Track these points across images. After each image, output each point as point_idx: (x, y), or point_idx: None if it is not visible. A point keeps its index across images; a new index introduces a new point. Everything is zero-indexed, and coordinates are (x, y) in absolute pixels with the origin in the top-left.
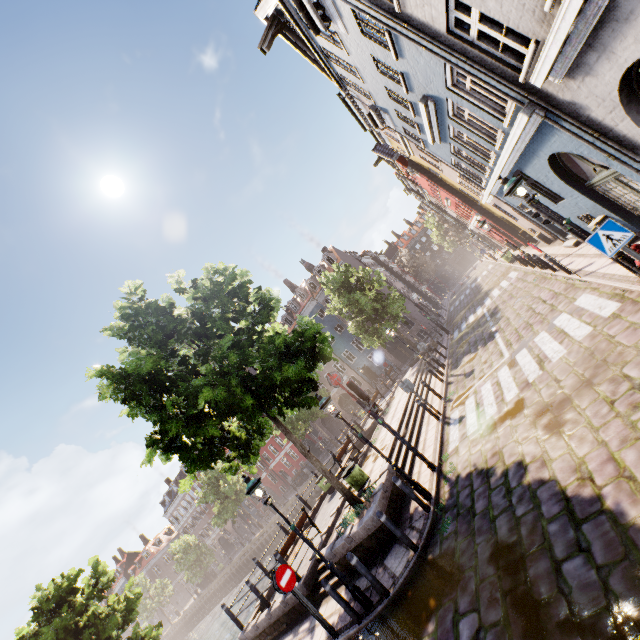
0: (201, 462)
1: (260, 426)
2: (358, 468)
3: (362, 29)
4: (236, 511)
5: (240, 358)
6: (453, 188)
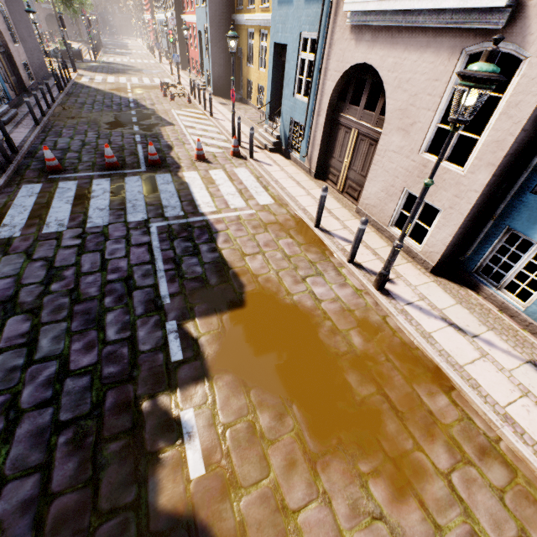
0: None
1: None
2: None
3: None
4: None
5: None
6: None
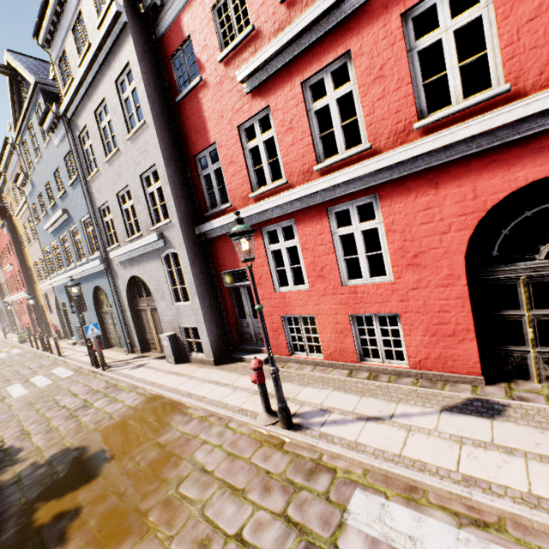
0: None
1: None
2: None
3: (67, 157)
4: None
5: None
6: (26, 262)
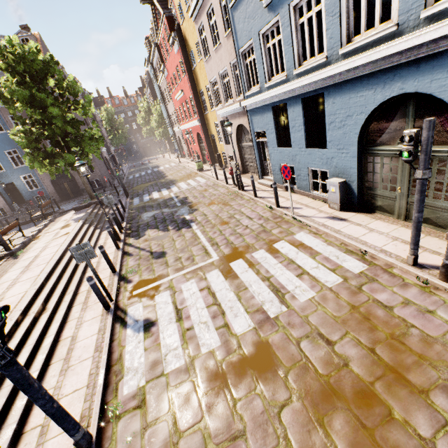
0: None
1: None
2: None
3: None
4: None
5: None
6: (196, 86)
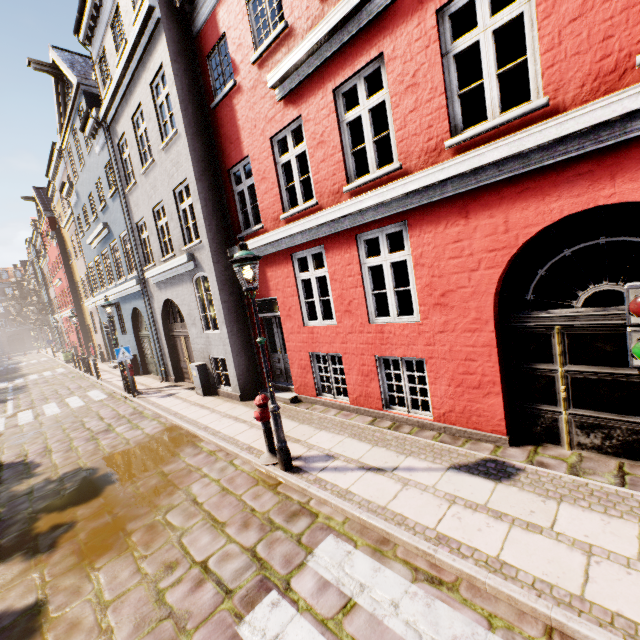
0: None
1: None
2: None
3: (107, 167)
4: None
5: None
6: (74, 277)
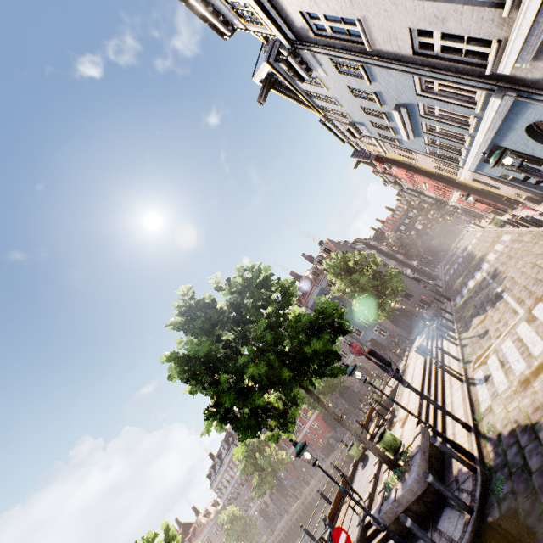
0: (249, 431)
1: (294, 397)
2: (389, 433)
3: (338, 70)
4: (273, 482)
5: (274, 337)
6: (429, 173)
